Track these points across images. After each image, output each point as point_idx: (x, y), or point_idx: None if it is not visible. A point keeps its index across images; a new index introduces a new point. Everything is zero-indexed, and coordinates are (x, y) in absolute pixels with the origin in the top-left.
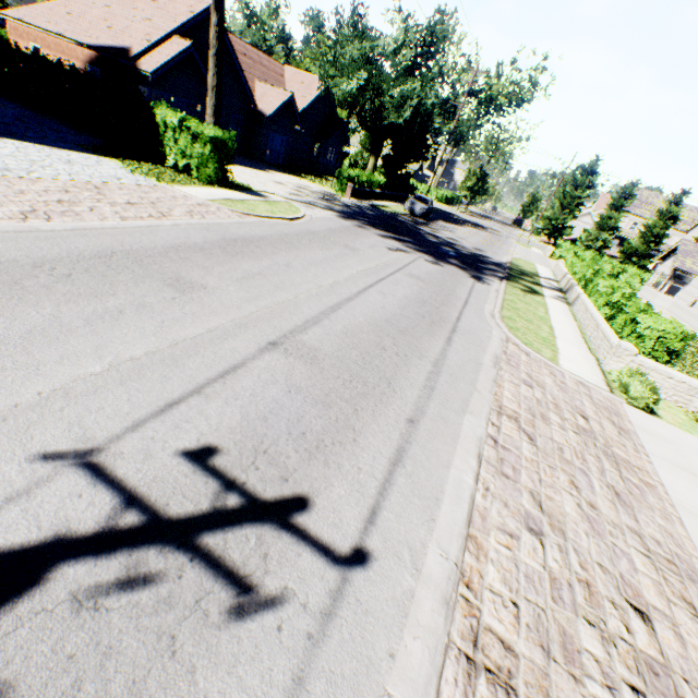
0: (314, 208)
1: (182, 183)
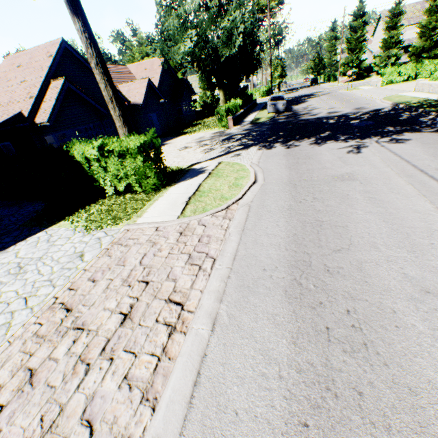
0: (239, 153)
1: (136, 208)
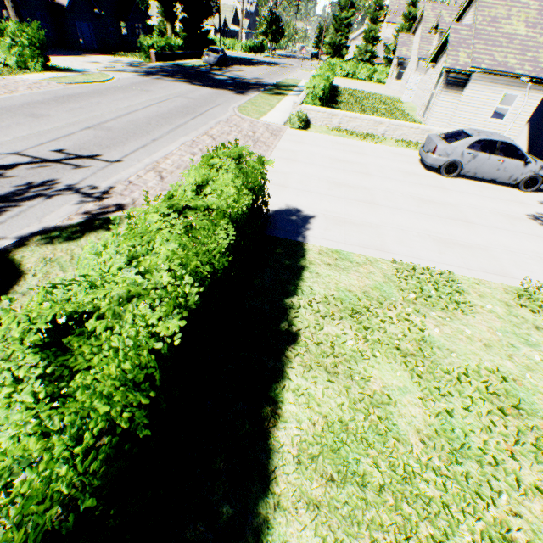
0: (122, 74)
1: (18, 74)
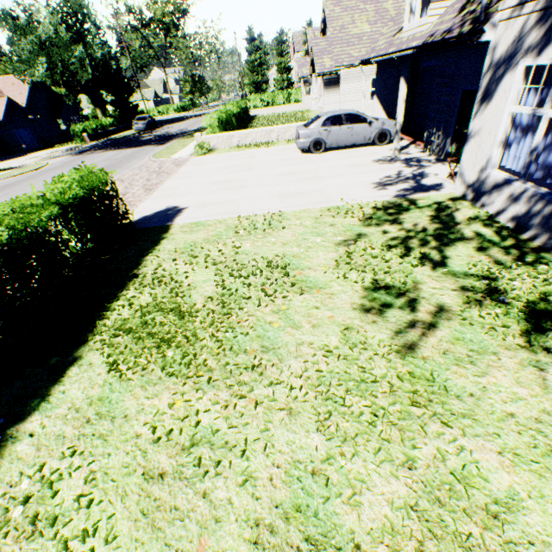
0: (57, 159)
1: None
